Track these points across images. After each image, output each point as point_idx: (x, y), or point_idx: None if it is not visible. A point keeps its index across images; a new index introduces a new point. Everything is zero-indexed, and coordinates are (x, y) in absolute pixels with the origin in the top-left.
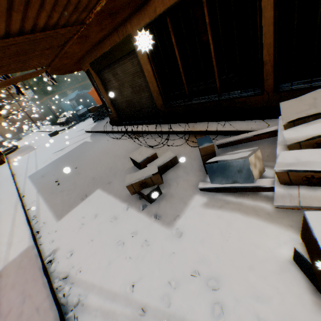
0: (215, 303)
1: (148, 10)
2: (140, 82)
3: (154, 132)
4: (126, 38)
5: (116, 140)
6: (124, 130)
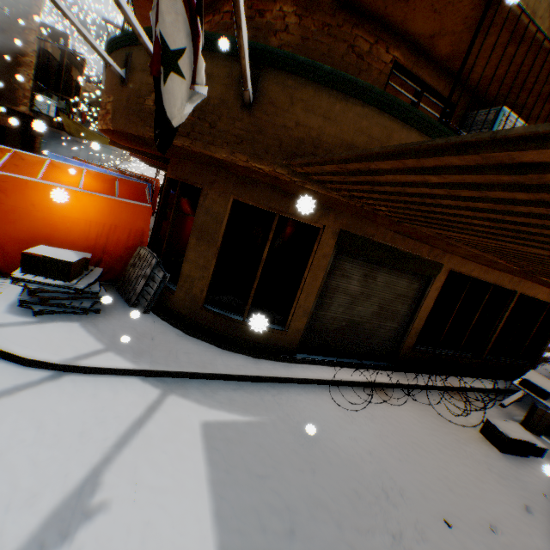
0: None
1: (468, 265)
2: (400, 308)
3: (404, 385)
4: (437, 263)
5: (352, 405)
6: (342, 378)
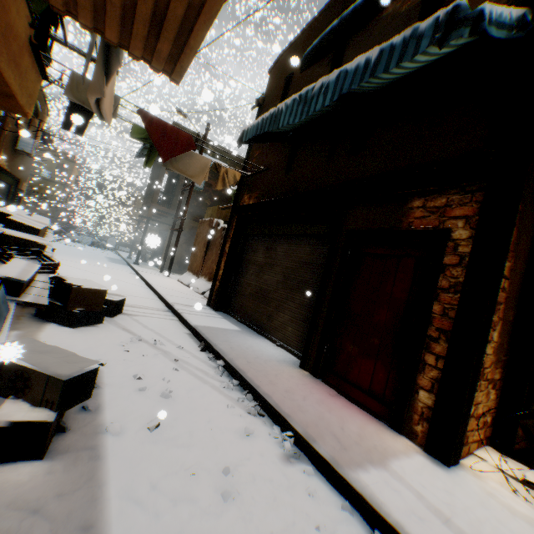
0: (133, 341)
1: None
2: None
3: None
4: None
5: None
6: None
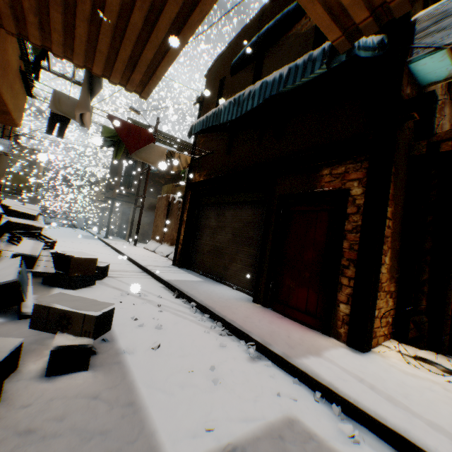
0: (123, 295)
1: None
2: None
3: None
4: None
5: None
6: None
